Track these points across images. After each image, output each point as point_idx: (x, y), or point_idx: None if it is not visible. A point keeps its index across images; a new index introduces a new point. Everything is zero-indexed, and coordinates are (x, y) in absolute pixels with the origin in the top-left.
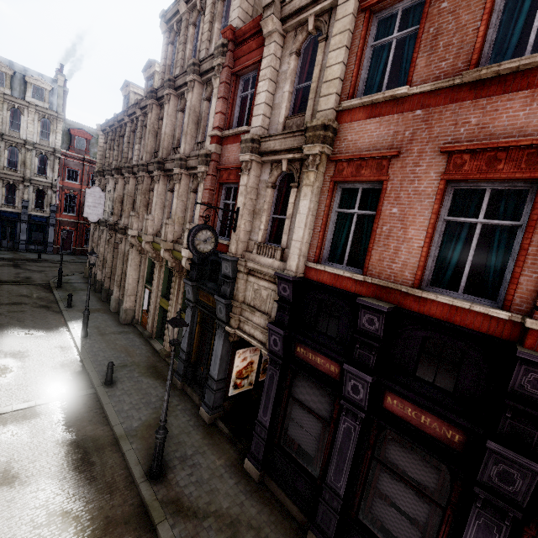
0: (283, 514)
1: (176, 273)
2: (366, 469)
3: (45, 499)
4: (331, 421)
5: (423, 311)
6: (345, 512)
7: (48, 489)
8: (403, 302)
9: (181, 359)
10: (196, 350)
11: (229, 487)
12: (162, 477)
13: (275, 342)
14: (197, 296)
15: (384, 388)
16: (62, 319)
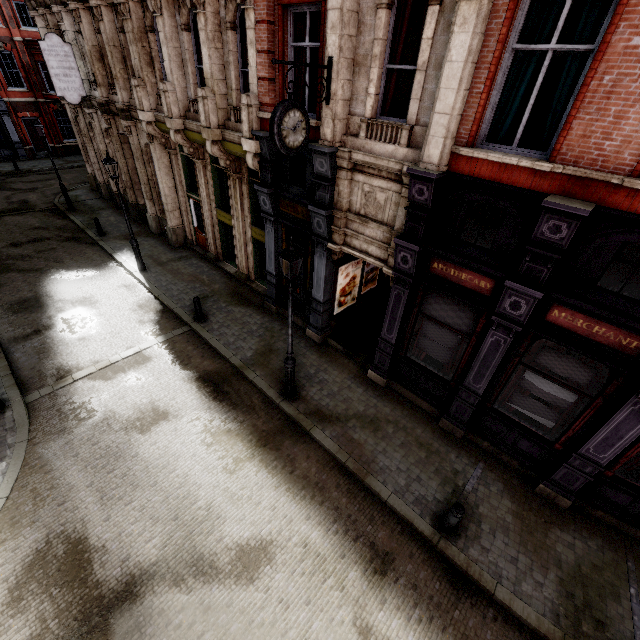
0: (414, 409)
1: (232, 175)
2: (510, 373)
3: (204, 426)
4: (473, 335)
5: (636, 209)
6: (481, 404)
7: (201, 418)
8: (606, 198)
9: (271, 283)
10: (286, 272)
11: (359, 395)
12: (297, 396)
13: (404, 260)
14: (276, 207)
15: (552, 302)
16: (103, 251)
